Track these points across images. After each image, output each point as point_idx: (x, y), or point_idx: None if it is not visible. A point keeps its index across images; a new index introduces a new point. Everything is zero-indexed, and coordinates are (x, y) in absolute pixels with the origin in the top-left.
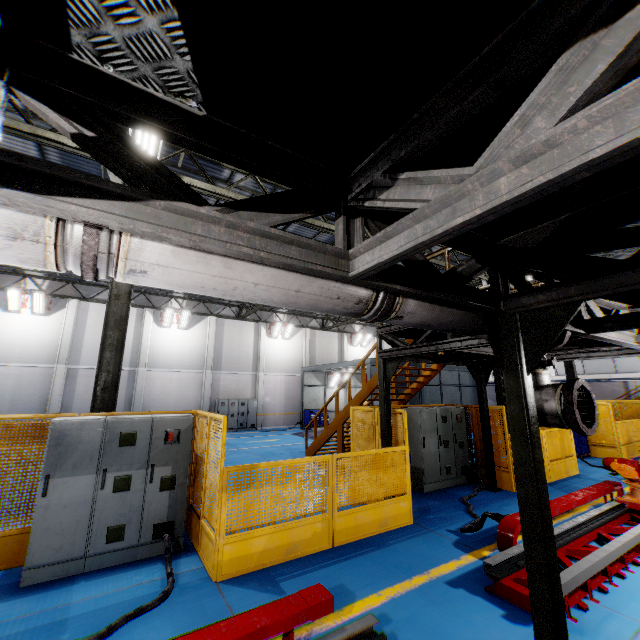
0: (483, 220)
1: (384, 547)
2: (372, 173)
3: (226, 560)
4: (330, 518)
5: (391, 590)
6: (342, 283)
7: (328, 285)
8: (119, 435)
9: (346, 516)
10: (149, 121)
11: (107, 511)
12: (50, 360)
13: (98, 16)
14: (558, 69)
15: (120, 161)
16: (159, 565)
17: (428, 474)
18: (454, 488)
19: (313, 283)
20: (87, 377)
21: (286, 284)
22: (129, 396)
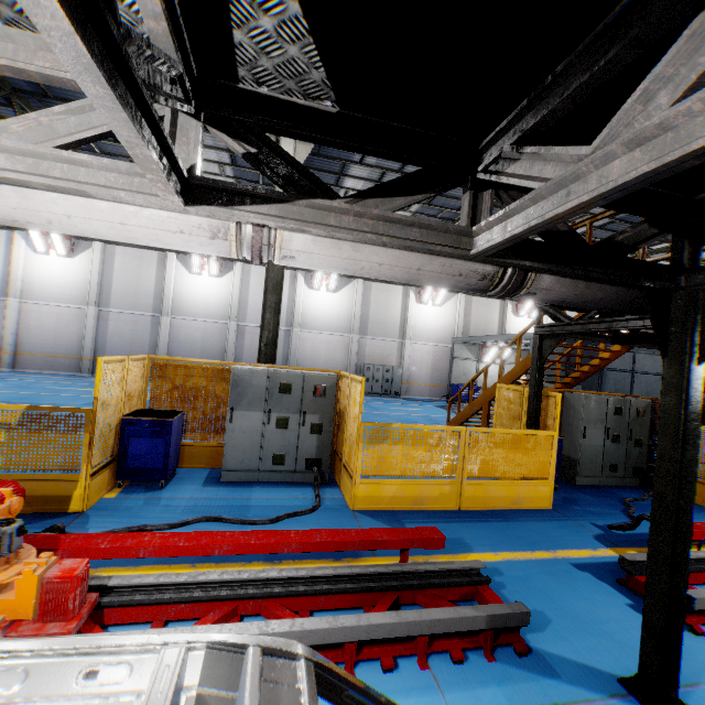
0: (594, 205)
1: (512, 521)
2: (503, 142)
3: (361, 496)
4: (458, 484)
5: (509, 555)
6: (465, 260)
7: (449, 263)
8: (279, 384)
9: (475, 486)
10: (294, 129)
11: (272, 441)
12: (224, 317)
13: (256, 54)
14: (688, 36)
15: (274, 170)
16: (310, 489)
17: (584, 467)
18: (617, 488)
19: (434, 261)
20: (252, 334)
21: (408, 263)
22: (286, 353)
